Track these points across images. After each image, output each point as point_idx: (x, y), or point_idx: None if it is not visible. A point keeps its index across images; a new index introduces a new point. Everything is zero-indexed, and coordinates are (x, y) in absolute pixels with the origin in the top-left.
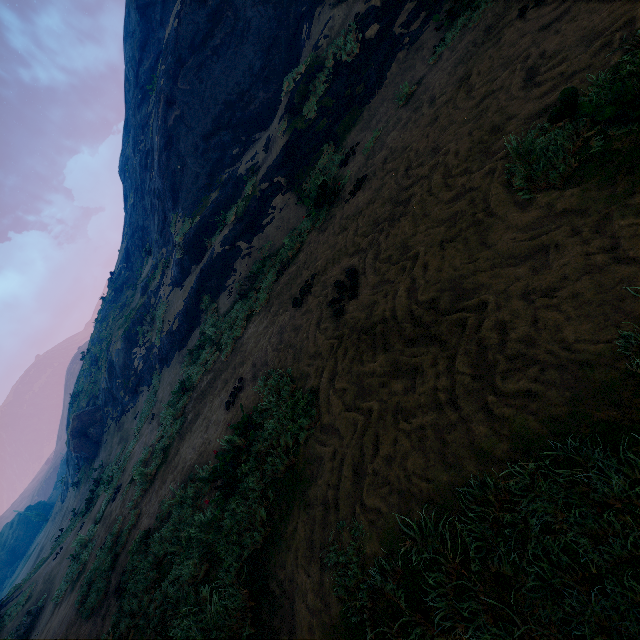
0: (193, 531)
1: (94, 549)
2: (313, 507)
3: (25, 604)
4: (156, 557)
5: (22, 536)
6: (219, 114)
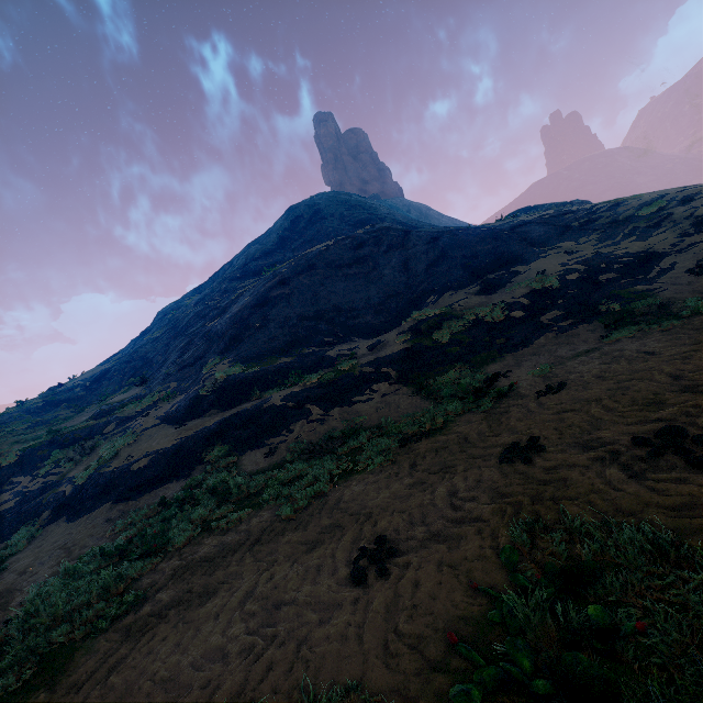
0: None
1: None
2: None
3: None
4: None
5: None
6: (325, 310)
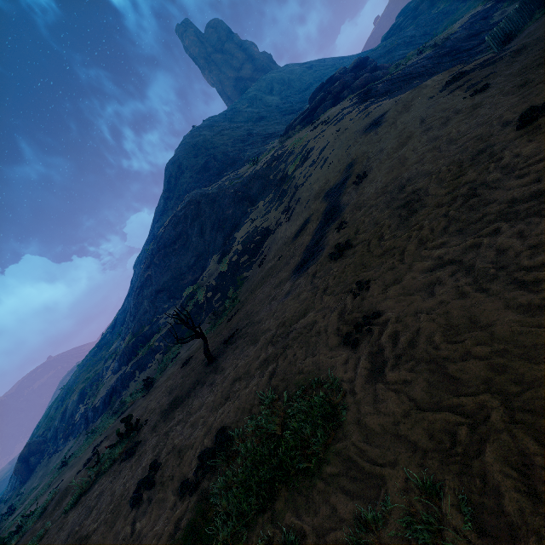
0: None
1: None
2: None
3: None
4: None
5: None
6: (167, 281)
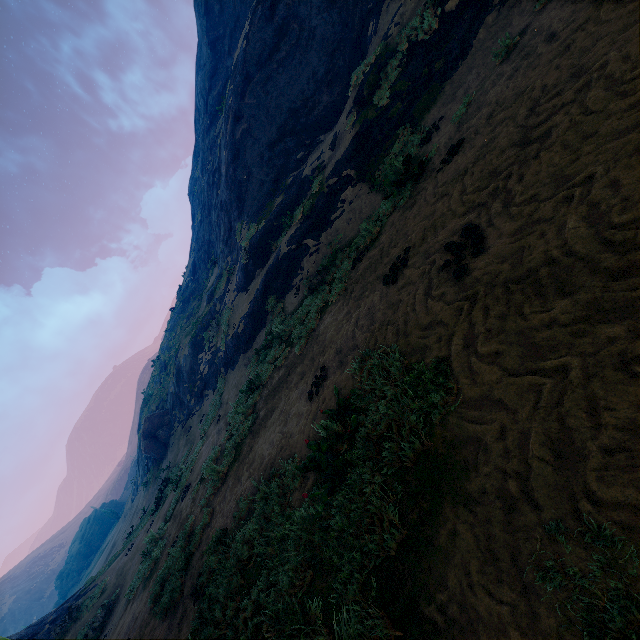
0: (293, 529)
1: (165, 547)
2: (481, 503)
3: (100, 596)
4: (238, 559)
5: (97, 531)
6: (284, 122)
